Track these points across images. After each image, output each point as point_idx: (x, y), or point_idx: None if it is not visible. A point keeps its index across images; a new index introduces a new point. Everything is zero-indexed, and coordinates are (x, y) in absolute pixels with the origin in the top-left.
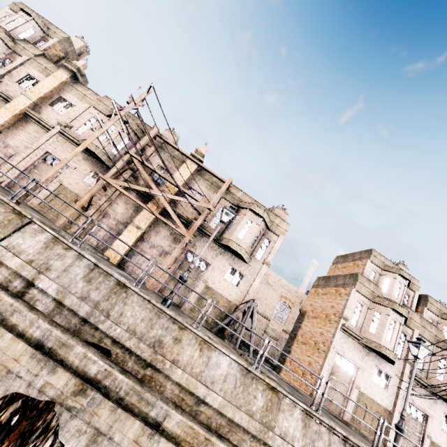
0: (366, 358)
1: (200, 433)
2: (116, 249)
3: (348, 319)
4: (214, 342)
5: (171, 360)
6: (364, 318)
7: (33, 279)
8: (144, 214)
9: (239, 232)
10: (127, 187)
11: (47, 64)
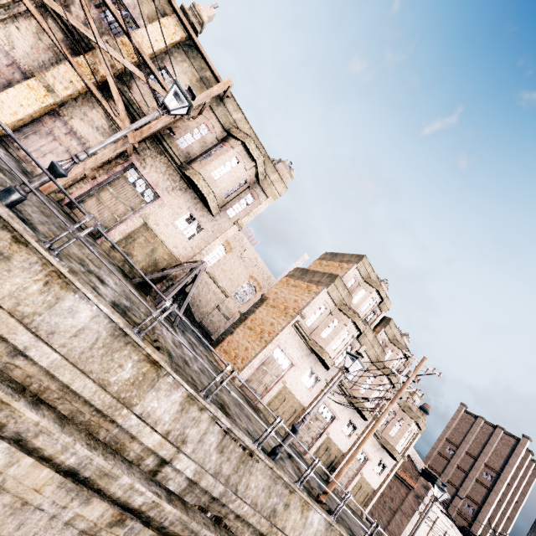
0: (305, 359)
1: None
2: None
3: (305, 317)
4: (78, 280)
5: None
6: (321, 322)
7: None
8: (68, 72)
9: (216, 169)
10: (45, 6)
11: None
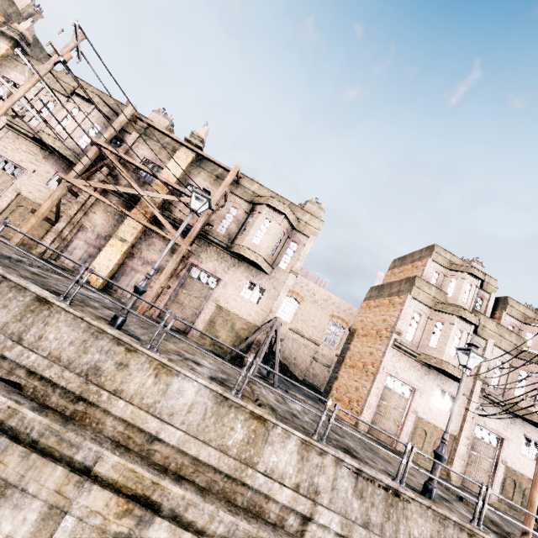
0: (425, 378)
1: (144, 476)
2: (97, 270)
3: (401, 333)
4: (176, 365)
5: (112, 390)
6: (423, 331)
7: None
8: (130, 223)
9: (255, 236)
10: (105, 190)
11: None
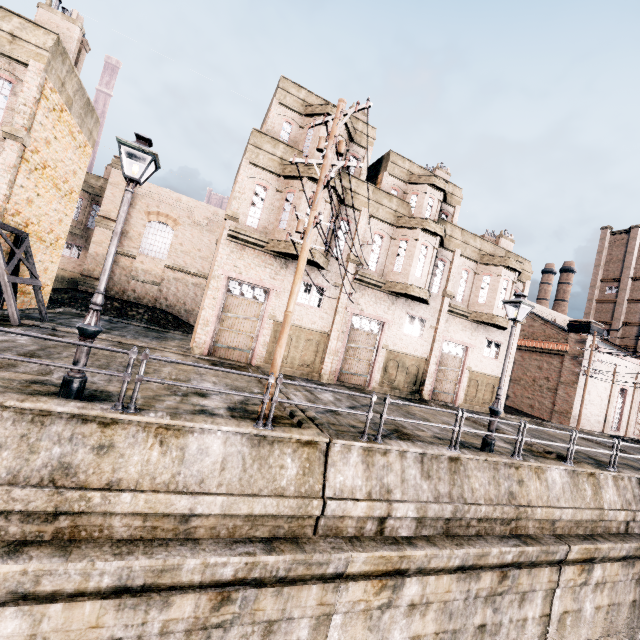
0: (282, 273)
1: None
2: None
3: (237, 217)
4: None
5: None
6: (272, 211)
7: None
8: None
9: None
10: None
11: None
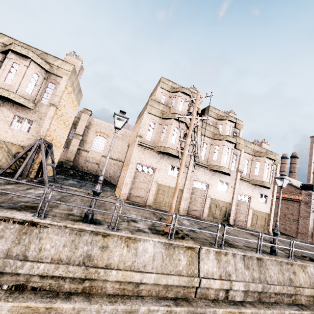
0: (161, 161)
1: None
2: None
3: (142, 136)
4: None
5: None
6: (157, 133)
7: None
8: None
9: (6, 78)
10: None
11: None
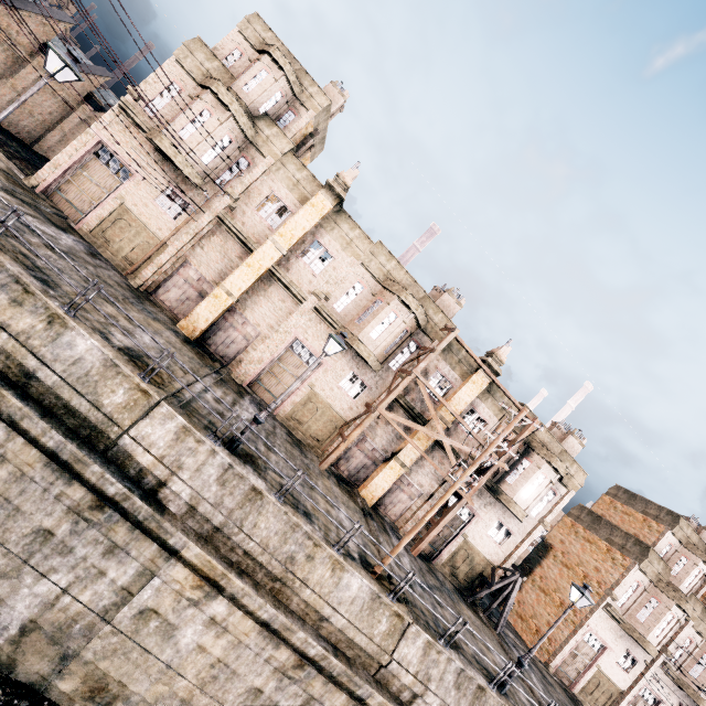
0: (619, 640)
1: None
2: (374, 489)
3: (616, 600)
4: None
5: None
6: (635, 600)
7: (421, 694)
8: (412, 447)
9: (525, 489)
10: (392, 401)
11: (299, 172)
